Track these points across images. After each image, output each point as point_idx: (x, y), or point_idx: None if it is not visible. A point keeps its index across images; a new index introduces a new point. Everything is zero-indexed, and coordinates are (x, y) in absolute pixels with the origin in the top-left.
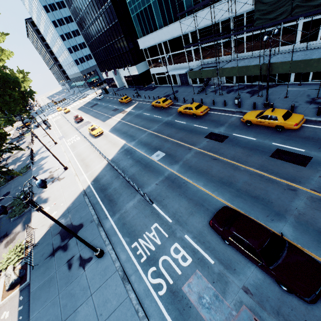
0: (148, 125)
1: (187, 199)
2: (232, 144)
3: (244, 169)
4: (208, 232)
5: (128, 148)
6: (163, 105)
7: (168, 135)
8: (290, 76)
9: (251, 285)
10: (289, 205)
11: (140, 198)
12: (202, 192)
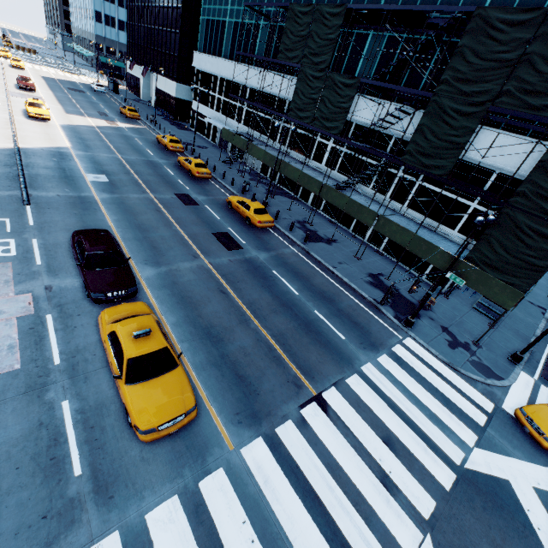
0: (126, 151)
1: (79, 220)
2: (194, 211)
3: (175, 229)
4: (67, 247)
5: (65, 153)
6: (168, 144)
7: (137, 171)
8: (310, 197)
9: (58, 287)
10: (177, 262)
11: (16, 195)
12: (106, 223)
